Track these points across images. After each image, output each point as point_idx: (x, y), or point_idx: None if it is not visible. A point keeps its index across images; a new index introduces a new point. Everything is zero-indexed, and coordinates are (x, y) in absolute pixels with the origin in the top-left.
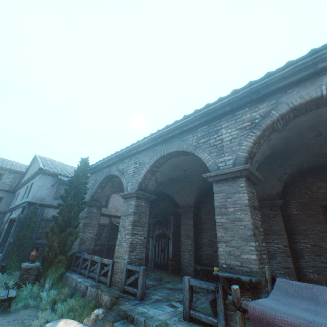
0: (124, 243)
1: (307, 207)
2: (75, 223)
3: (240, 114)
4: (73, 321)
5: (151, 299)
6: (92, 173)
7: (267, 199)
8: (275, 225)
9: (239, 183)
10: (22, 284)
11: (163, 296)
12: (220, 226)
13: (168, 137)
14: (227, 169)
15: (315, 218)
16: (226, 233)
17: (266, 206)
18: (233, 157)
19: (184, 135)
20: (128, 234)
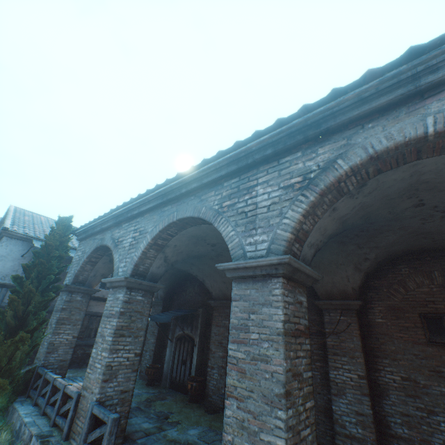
0: (98, 365)
1: (399, 315)
2: (34, 322)
3: (288, 161)
4: None
5: None
6: (81, 240)
7: (338, 296)
8: (348, 340)
9: (272, 287)
10: None
11: None
12: (234, 365)
13: (182, 193)
14: (254, 261)
15: (410, 334)
16: (241, 381)
17: (337, 308)
18: (269, 238)
19: (204, 191)
20: (106, 350)
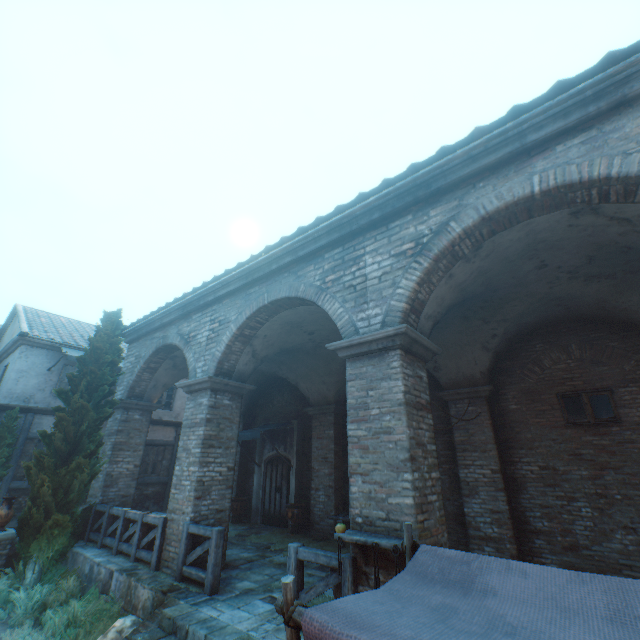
0: (186, 482)
1: (535, 398)
2: (90, 446)
3: (398, 226)
4: None
5: (234, 589)
6: (131, 342)
7: (465, 384)
8: (478, 433)
9: (390, 360)
10: None
11: (260, 581)
12: (356, 444)
13: (272, 270)
14: (369, 335)
15: (547, 418)
16: (364, 457)
17: (464, 397)
18: (383, 310)
19: (300, 266)
20: (194, 464)
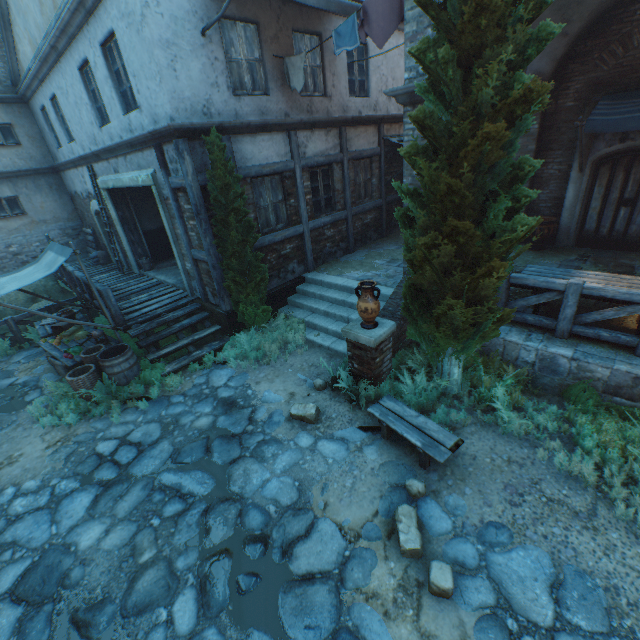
0: None
1: None
2: (521, 190)
3: None
4: None
5: None
6: None
7: None
8: None
9: None
10: (399, 384)
11: None
12: None
13: None
14: None
15: None
16: None
17: None
18: None
19: None
20: None
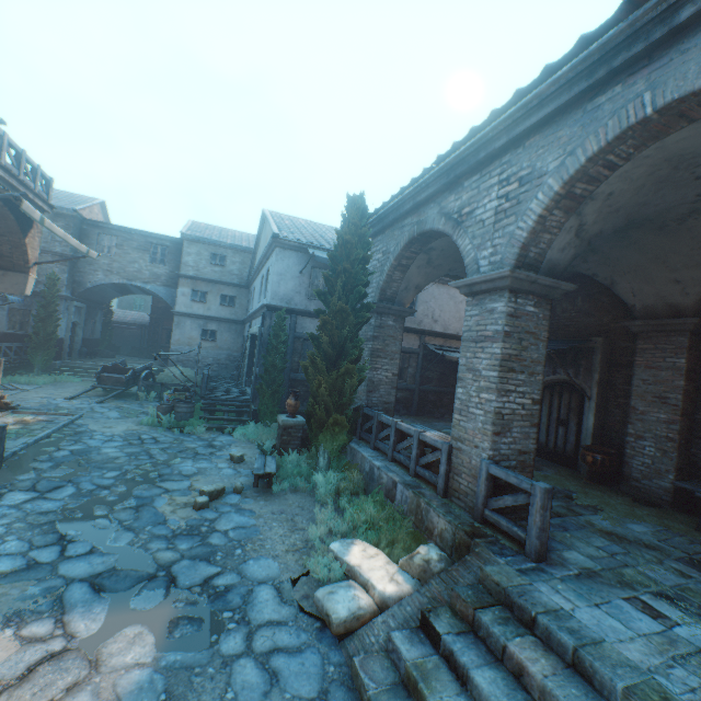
0: (476, 411)
1: None
2: (354, 352)
3: None
4: (377, 552)
5: (565, 562)
6: (375, 237)
7: None
8: None
9: None
10: (283, 451)
11: (597, 559)
12: None
13: (676, 26)
14: None
15: None
16: None
17: None
18: None
19: None
20: (487, 391)
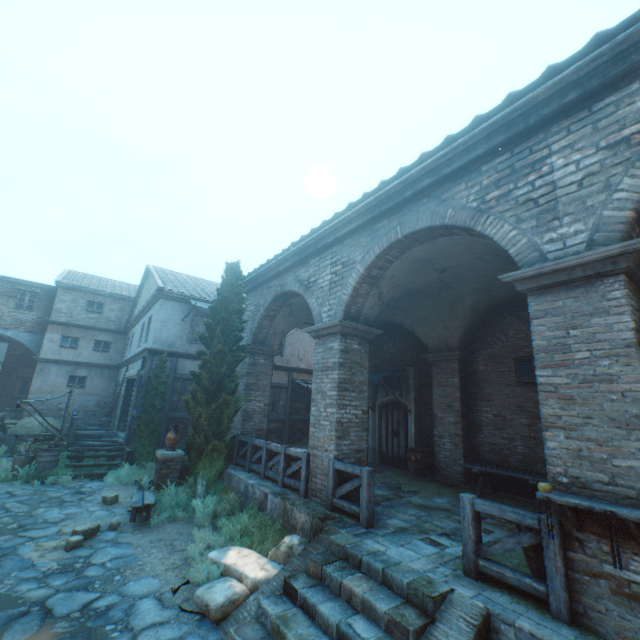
0: (325, 422)
1: None
2: (231, 385)
3: (611, 104)
4: (250, 552)
5: (387, 525)
6: (248, 293)
7: None
8: None
9: (606, 289)
10: (162, 484)
11: (409, 520)
12: (551, 393)
13: (405, 198)
14: (572, 258)
15: None
16: (566, 409)
17: None
18: (588, 225)
19: (444, 188)
20: (331, 406)
